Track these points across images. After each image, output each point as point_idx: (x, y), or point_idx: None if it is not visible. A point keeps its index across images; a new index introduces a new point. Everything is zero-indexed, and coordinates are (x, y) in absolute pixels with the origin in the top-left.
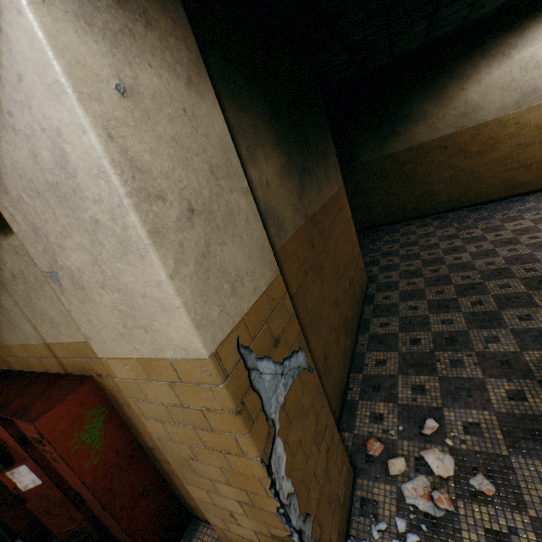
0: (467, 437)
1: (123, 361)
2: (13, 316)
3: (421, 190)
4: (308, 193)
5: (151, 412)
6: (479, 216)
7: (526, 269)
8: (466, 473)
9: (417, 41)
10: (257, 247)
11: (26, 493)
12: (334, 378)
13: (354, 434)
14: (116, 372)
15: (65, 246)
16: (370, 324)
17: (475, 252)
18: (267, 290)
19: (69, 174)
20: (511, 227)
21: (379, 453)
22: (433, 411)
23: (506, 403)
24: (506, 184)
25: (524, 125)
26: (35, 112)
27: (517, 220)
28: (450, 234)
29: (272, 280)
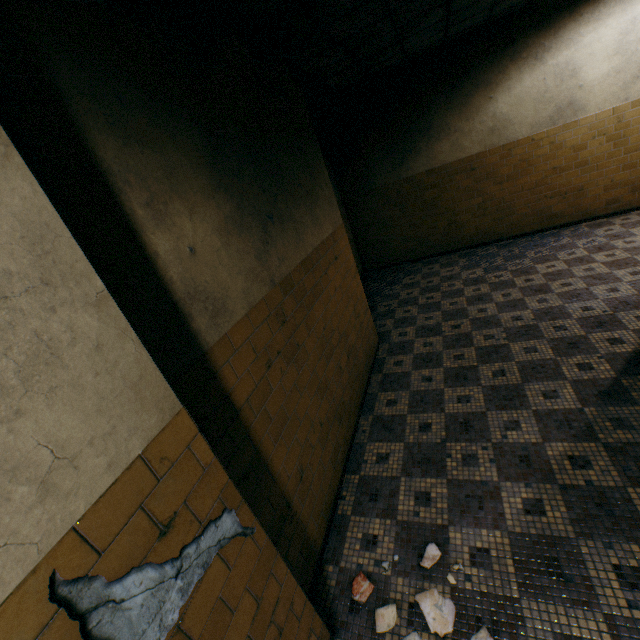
0: (474, 571)
1: None
2: None
3: (446, 221)
4: (278, 247)
5: None
6: (510, 254)
7: (555, 327)
8: (468, 627)
9: (434, 36)
10: (125, 386)
11: None
12: (316, 494)
13: (340, 567)
14: None
15: None
16: (376, 402)
17: (502, 303)
18: (146, 451)
19: None
20: (544, 270)
21: (367, 598)
22: (437, 531)
23: (522, 519)
24: (540, 215)
25: (559, 146)
26: None
27: (550, 261)
28: (476, 277)
29: (161, 428)
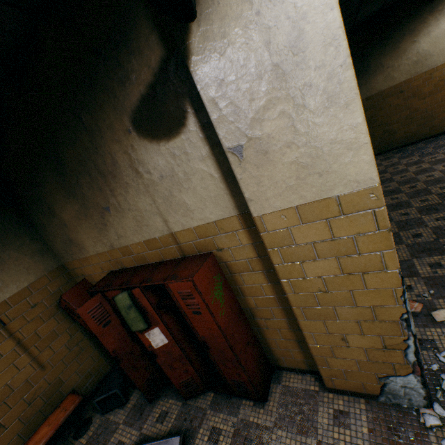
0: None
1: (280, 212)
2: (144, 215)
3: (381, 131)
4: None
5: (291, 256)
6: (437, 145)
7: None
8: None
9: (377, 6)
10: None
11: (157, 350)
12: None
13: None
14: (267, 226)
15: (263, 118)
16: None
17: (444, 170)
18: None
19: (298, 51)
20: None
21: (420, 310)
22: None
23: None
24: None
25: None
26: (286, 5)
27: None
28: (414, 161)
29: None
